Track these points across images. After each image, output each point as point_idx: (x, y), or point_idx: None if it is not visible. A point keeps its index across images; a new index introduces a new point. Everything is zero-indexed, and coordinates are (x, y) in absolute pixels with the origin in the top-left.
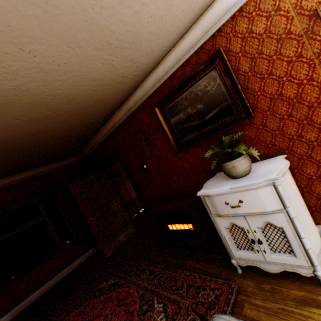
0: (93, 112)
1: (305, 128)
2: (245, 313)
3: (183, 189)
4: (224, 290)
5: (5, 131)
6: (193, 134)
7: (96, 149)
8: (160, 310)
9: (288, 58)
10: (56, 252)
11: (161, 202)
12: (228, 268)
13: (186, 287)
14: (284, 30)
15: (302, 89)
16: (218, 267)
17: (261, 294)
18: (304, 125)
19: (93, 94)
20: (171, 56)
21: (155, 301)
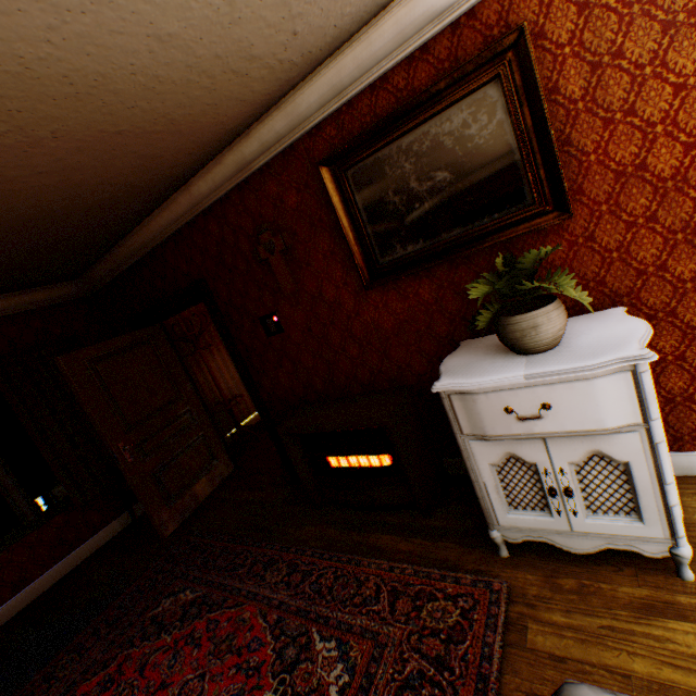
0: (141, 153)
1: (676, 251)
2: (533, 644)
3: (371, 377)
4: (478, 596)
5: None
6: (414, 246)
7: (133, 268)
8: (330, 656)
9: (679, 78)
10: (19, 532)
11: (314, 405)
12: (477, 548)
13: (389, 597)
14: (686, 3)
15: (691, 159)
16: (455, 547)
17: (559, 600)
18: (676, 244)
19: (152, 90)
20: (387, 24)
21: (314, 635)
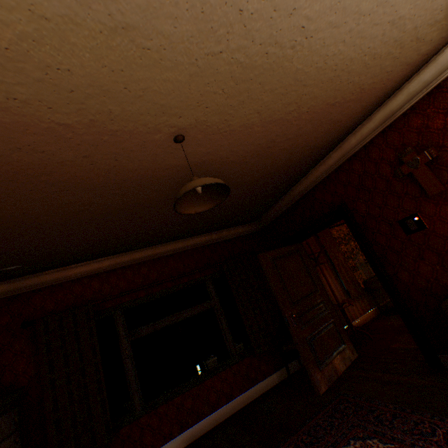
0: (332, 120)
1: None
2: None
3: None
4: None
5: (232, 139)
6: None
7: (289, 208)
8: None
9: None
10: (228, 361)
11: None
12: None
13: None
14: None
15: None
16: None
17: None
18: None
19: (365, 67)
20: None
21: None
